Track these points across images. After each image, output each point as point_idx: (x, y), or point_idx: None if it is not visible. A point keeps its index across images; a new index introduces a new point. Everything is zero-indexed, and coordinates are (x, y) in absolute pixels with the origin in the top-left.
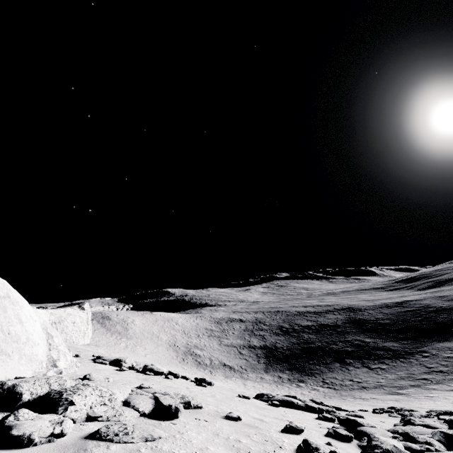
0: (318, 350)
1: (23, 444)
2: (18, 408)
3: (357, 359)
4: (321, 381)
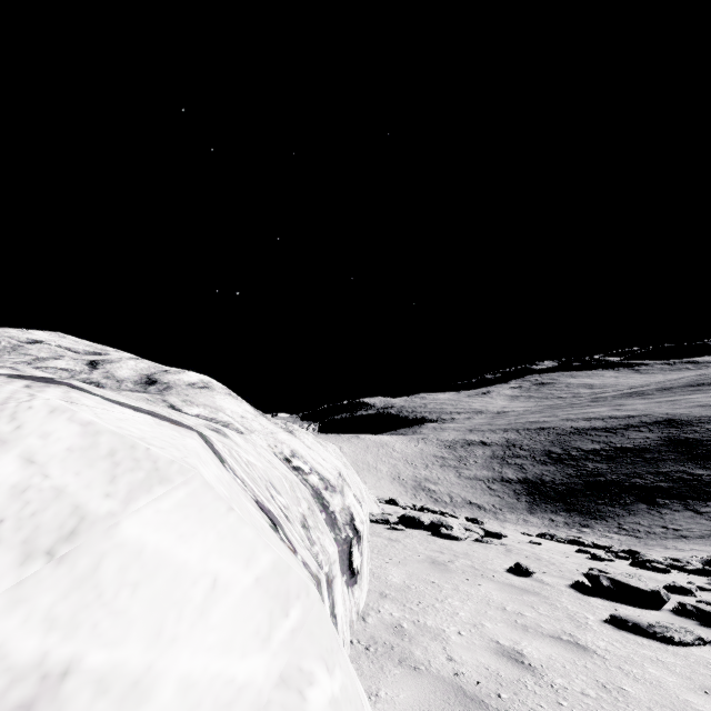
0: (612, 485)
1: (459, 540)
2: (422, 528)
3: (677, 499)
4: (616, 526)
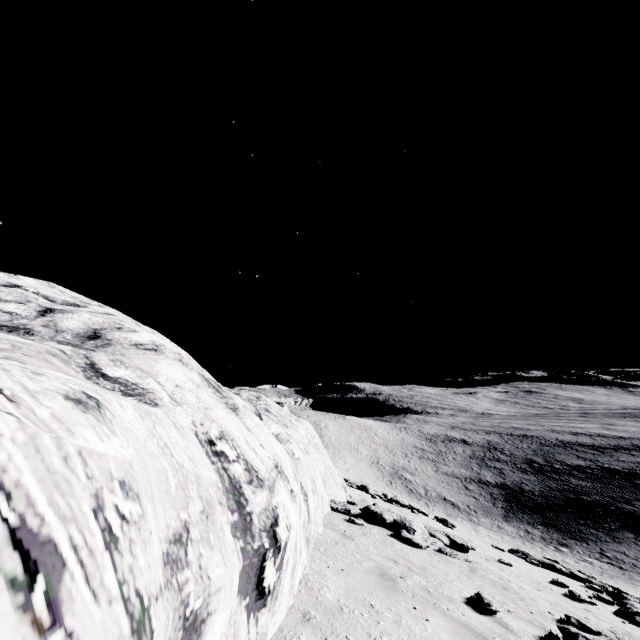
0: (596, 506)
1: (419, 547)
2: (384, 526)
3: None
4: (598, 552)
